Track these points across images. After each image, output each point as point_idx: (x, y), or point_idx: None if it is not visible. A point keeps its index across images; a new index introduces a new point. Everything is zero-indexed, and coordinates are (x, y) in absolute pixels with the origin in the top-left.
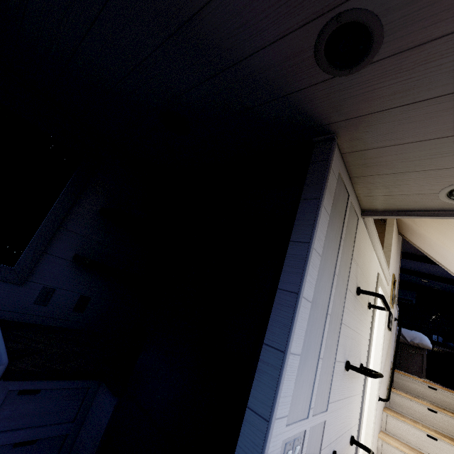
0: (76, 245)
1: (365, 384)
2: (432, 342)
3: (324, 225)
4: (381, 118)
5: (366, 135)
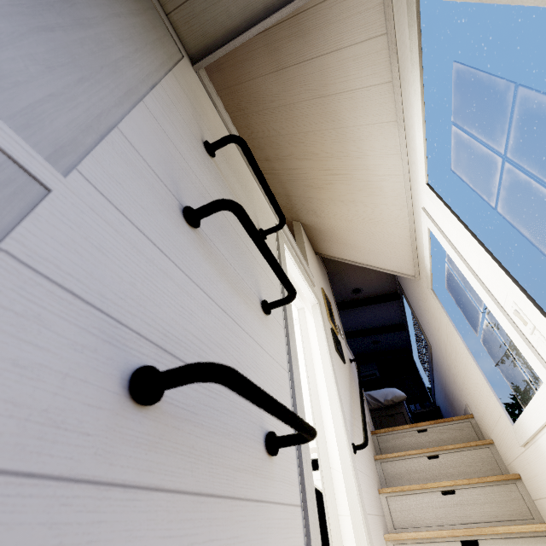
0: None
1: (291, 356)
2: (413, 414)
3: None
4: None
5: None
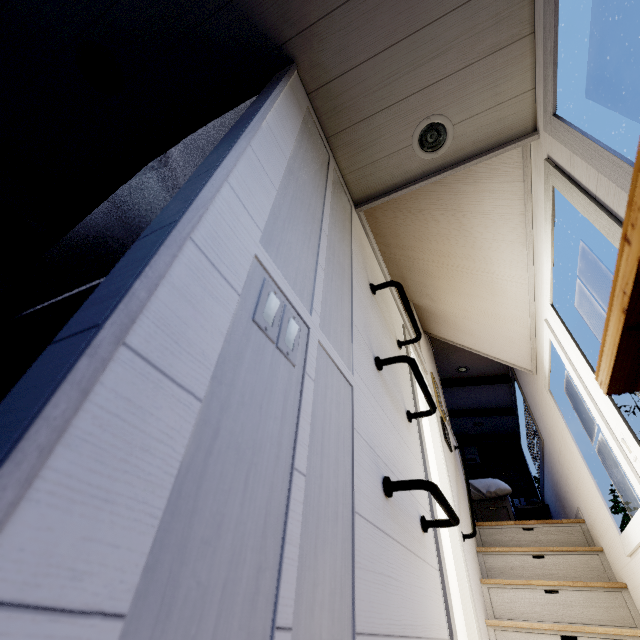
0: None
1: (425, 456)
2: (516, 510)
3: (295, 117)
4: (329, 26)
5: (323, 56)
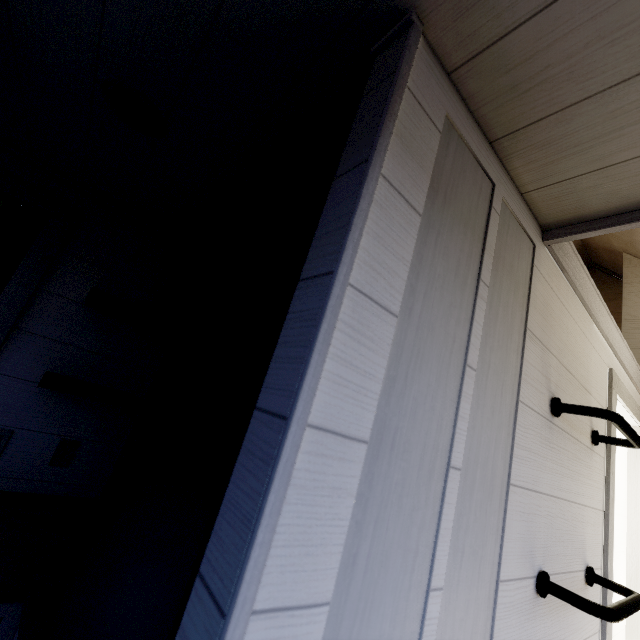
0: (48, 356)
1: None
2: None
3: (401, 235)
4: None
5: None
